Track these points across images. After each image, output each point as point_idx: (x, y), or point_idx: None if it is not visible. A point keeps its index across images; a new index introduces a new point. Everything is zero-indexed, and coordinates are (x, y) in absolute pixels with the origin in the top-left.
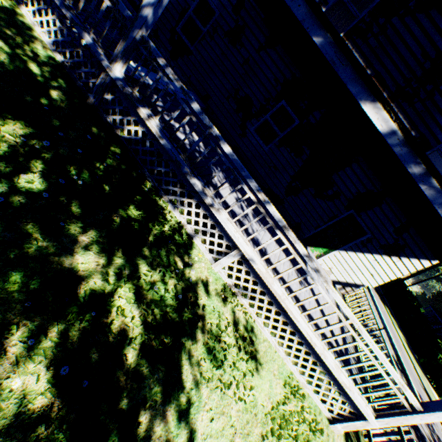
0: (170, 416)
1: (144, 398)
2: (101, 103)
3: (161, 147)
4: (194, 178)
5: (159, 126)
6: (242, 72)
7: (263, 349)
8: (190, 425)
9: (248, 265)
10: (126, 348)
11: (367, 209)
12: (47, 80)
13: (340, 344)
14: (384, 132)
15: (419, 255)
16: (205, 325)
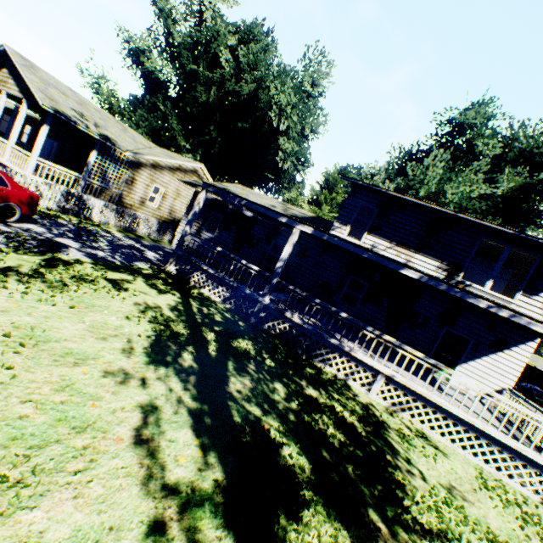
0: (401, 460)
1: (381, 449)
2: (257, 319)
3: (303, 329)
4: (332, 339)
5: (299, 318)
6: (315, 270)
7: (441, 446)
8: (415, 467)
9: (392, 383)
10: (356, 428)
11: (455, 322)
12: (234, 318)
13: (504, 431)
14: (417, 278)
15: (521, 340)
16: (389, 426)
